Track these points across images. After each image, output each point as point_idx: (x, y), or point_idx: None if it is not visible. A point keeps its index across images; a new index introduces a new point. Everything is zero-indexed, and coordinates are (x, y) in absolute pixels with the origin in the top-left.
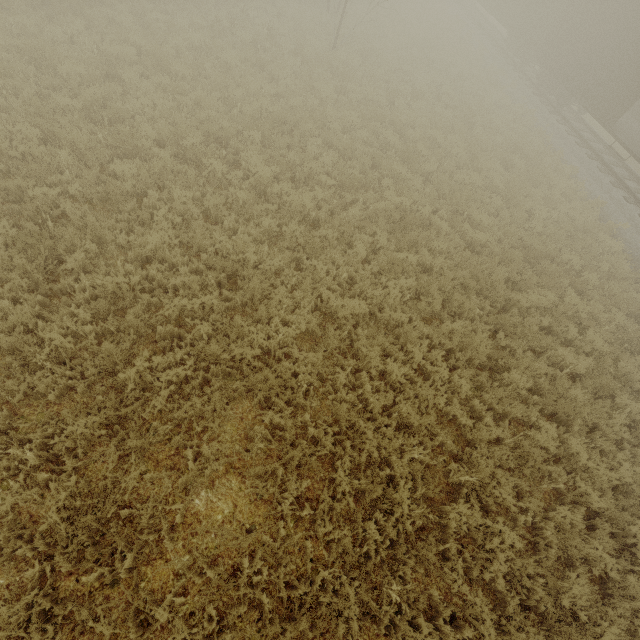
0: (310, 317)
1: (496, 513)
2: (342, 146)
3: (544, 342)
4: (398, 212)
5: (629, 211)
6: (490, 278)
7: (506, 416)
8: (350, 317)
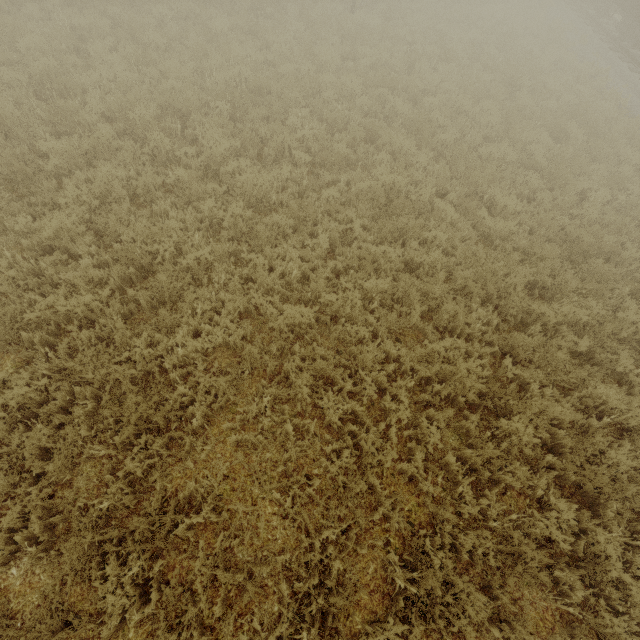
0: (230, 327)
1: (457, 636)
2: (331, 116)
3: (574, 376)
4: (383, 193)
5: None
6: (504, 281)
7: (498, 482)
8: (286, 329)
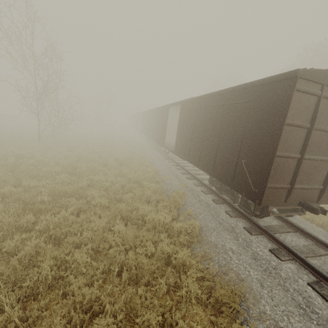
0: None
1: None
2: None
3: None
4: None
5: (176, 172)
6: None
7: None
8: None
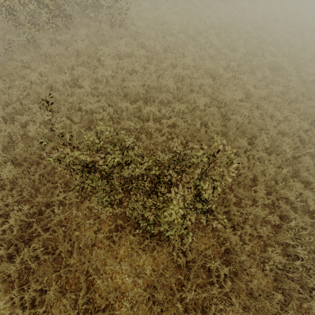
0: (243, 94)
1: None
2: (246, 38)
3: None
4: (274, 63)
5: None
6: None
7: None
8: (257, 97)
